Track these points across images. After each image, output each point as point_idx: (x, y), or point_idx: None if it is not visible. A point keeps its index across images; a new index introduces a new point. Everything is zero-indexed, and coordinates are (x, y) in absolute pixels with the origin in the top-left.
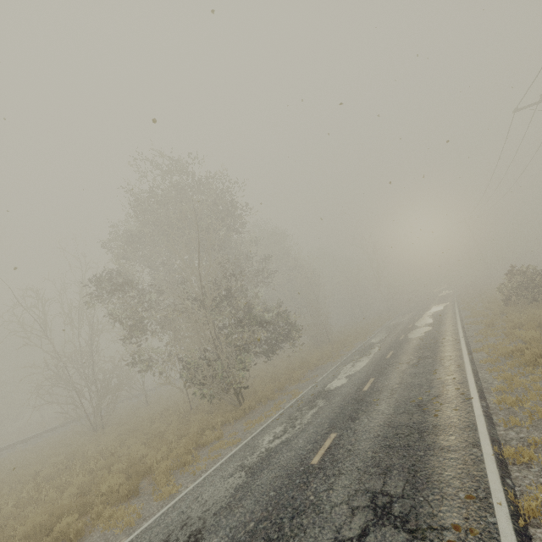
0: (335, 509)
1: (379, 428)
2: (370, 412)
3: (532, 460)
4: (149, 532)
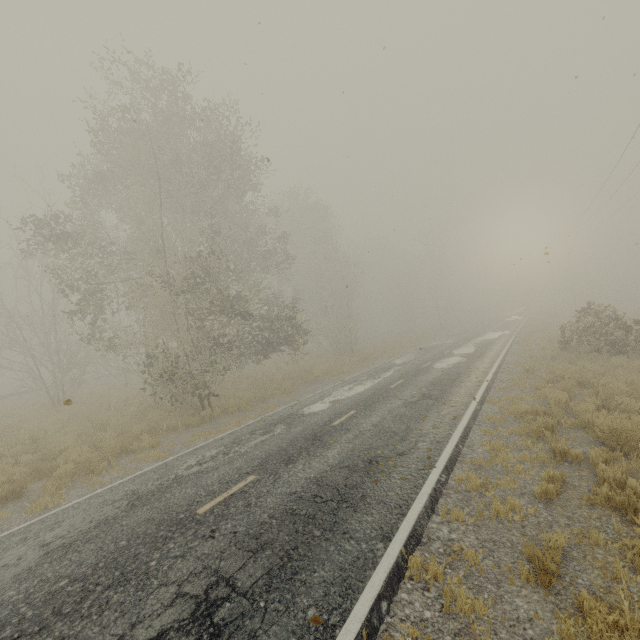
0: (161, 589)
1: (304, 483)
2: (313, 457)
3: (438, 578)
4: None
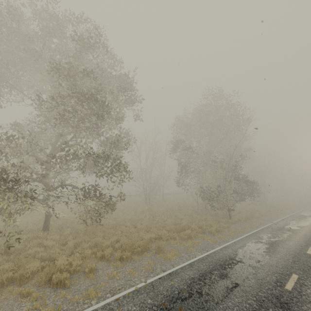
0: None
1: None
2: None
3: None
4: (232, 247)
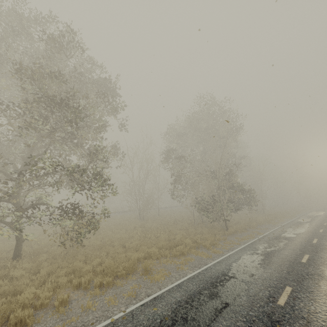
0: None
1: None
2: (326, 252)
3: None
4: (226, 261)
